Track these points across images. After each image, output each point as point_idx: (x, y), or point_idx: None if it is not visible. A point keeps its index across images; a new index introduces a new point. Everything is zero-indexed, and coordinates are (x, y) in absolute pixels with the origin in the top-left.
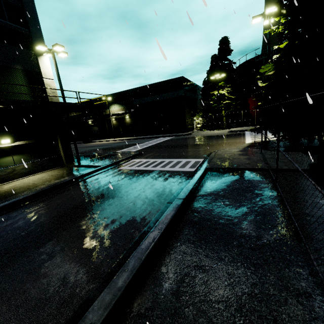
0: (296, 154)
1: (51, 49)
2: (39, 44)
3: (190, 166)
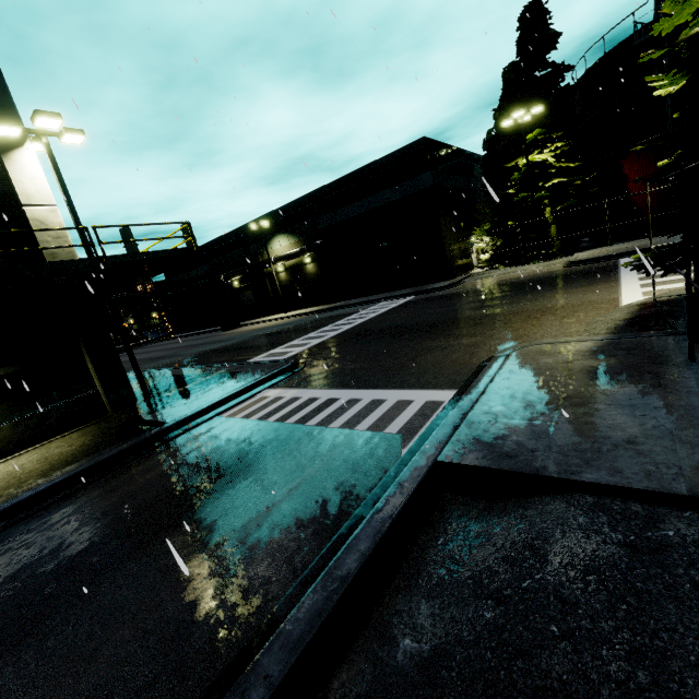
0: None
1: (38, 129)
2: None
3: (394, 432)
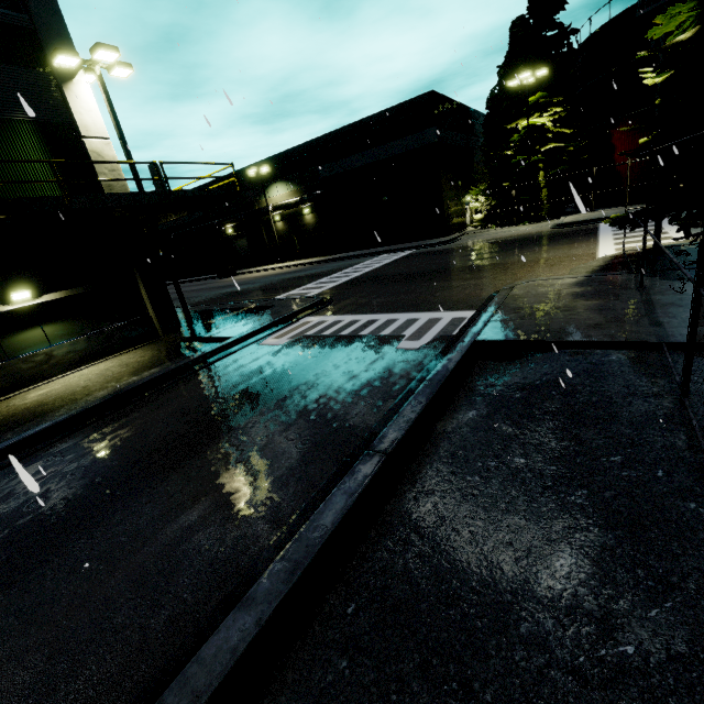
0: None
1: (92, 60)
2: (59, 50)
3: (434, 334)
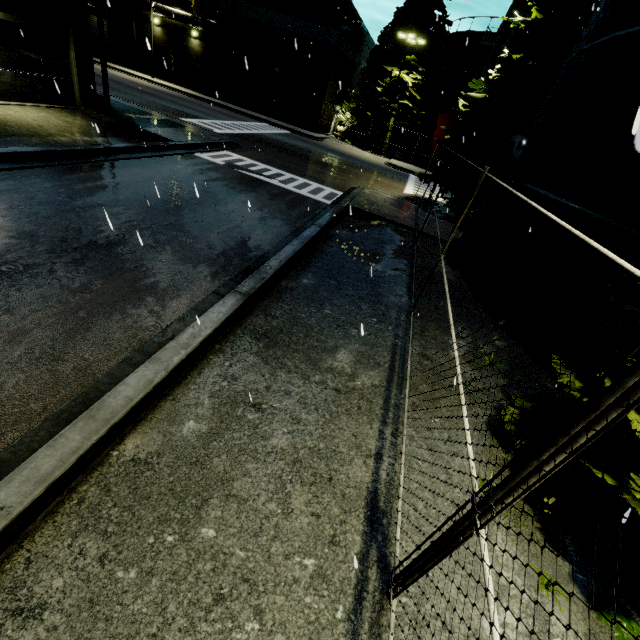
0: (451, 226)
1: None
2: None
3: (323, 196)
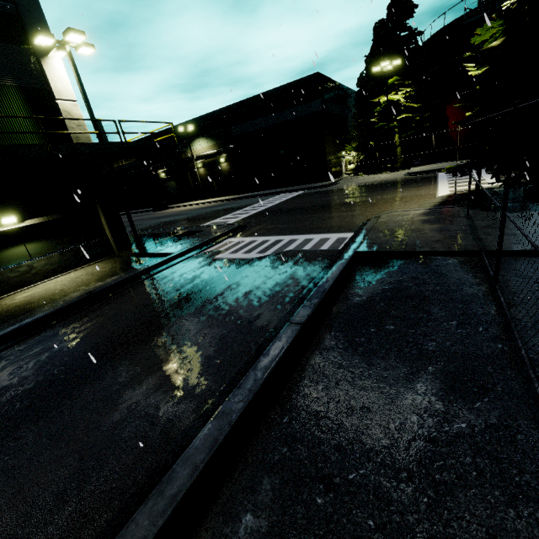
0: None
1: (63, 40)
2: (39, 32)
3: (326, 248)
